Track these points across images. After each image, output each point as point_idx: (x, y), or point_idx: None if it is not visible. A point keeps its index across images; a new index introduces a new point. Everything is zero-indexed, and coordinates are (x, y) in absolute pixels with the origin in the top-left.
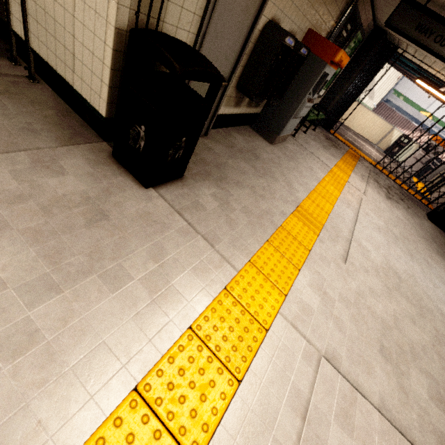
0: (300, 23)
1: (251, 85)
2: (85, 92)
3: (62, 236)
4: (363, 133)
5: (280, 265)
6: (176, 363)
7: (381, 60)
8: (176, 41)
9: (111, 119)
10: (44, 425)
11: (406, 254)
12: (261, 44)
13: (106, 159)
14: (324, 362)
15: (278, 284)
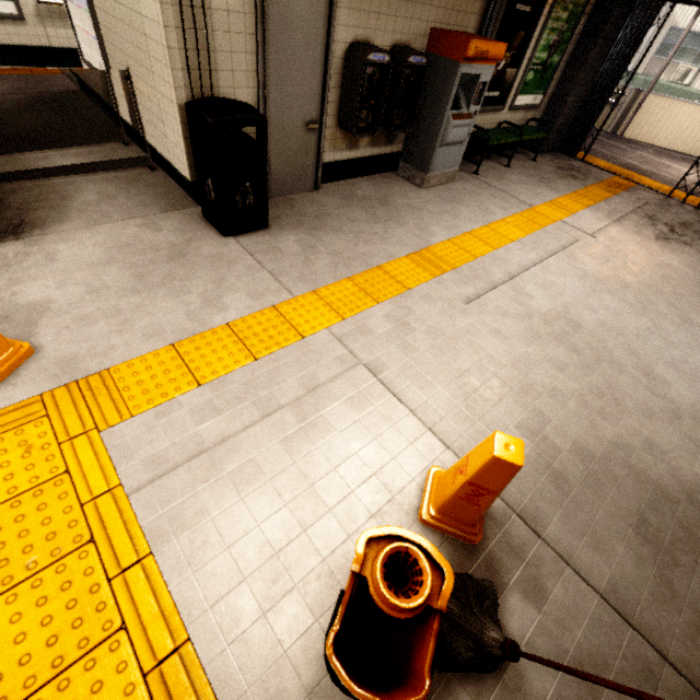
0: (409, 28)
1: (349, 120)
2: (177, 165)
3: (149, 267)
4: (681, 146)
5: (353, 298)
6: (207, 339)
7: (644, 15)
8: (216, 101)
9: (196, 182)
10: (116, 347)
11: (629, 306)
12: (348, 72)
13: (196, 219)
14: (361, 369)
15: (340, 310)
